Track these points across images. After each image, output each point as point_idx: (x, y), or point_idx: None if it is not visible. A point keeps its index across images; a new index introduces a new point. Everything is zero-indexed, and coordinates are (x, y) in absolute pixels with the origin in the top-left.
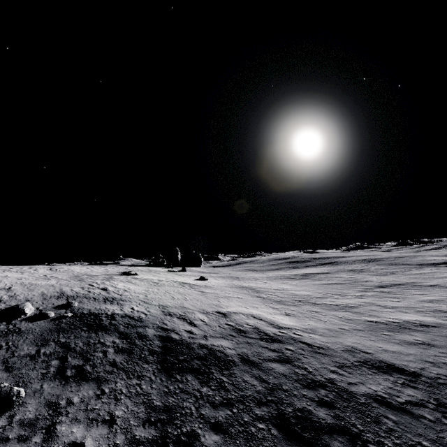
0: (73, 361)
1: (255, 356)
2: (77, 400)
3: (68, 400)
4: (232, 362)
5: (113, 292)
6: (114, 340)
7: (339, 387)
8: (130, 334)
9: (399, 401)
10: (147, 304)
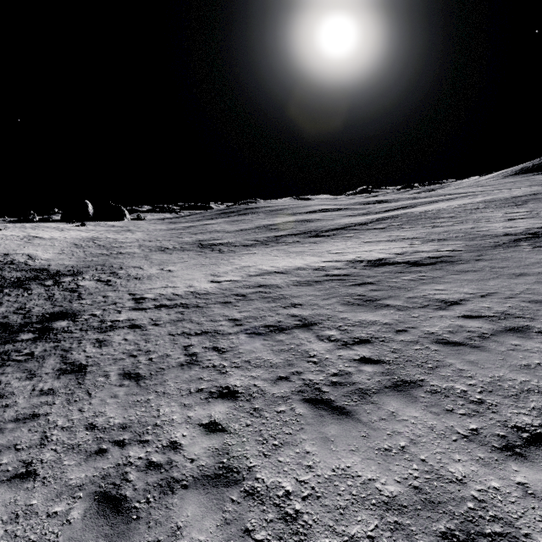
0: None
1: None
2: None
3: None
4: None
5: None
6: None
7: None
8: None
9: (13, 277)
10: None
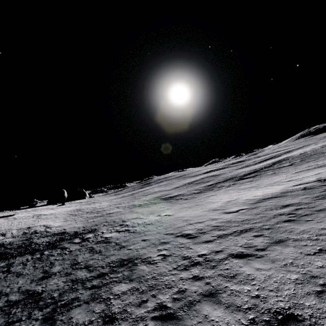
0: None
1: (16, 241)
2: None
3: None
4: (3, 245)
5: None
6: None
7: (30, 243)
8: None
9: (43, 242)
10: None
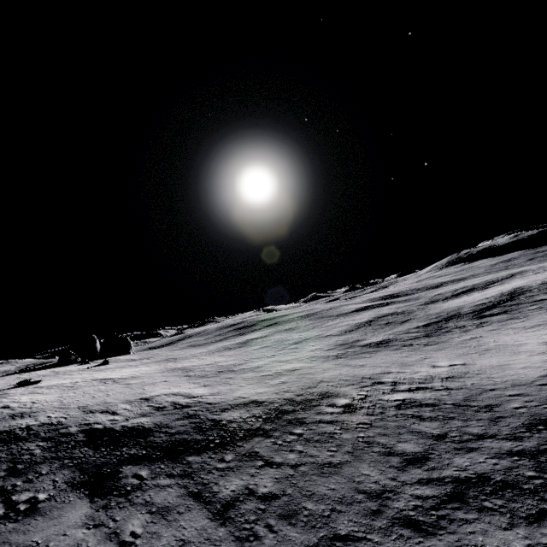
0: (3, 467)
1: (166, 421)
2: (20, 483)
3: (12, 486)
4: (147, 429)
5: (19, 407)
6: (38, 444)
7: (214, 421)
8: (53, 436)
9: (244, 418)
10: (64, 409)
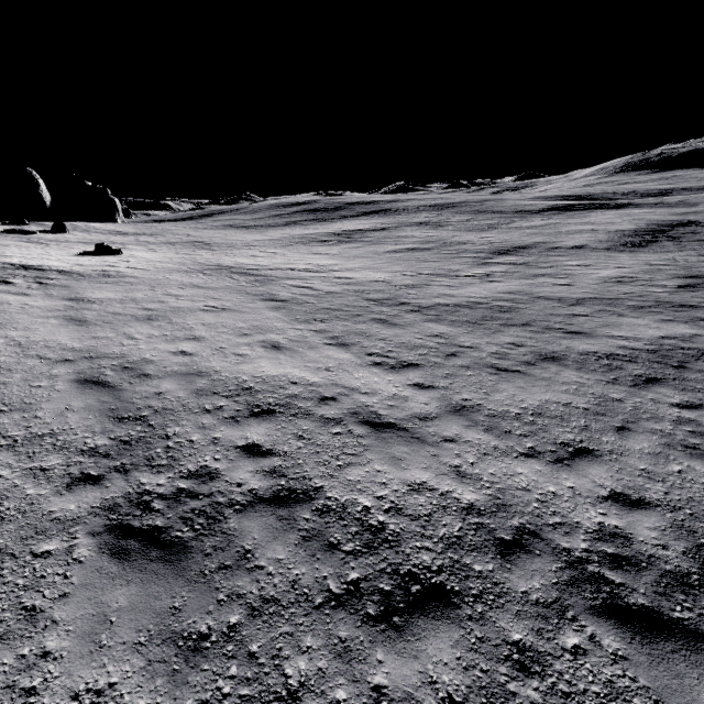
0: None
1: None
2: None
3: None
4: None
5: None
6: None
7: None
8: None
9: None
10: None
